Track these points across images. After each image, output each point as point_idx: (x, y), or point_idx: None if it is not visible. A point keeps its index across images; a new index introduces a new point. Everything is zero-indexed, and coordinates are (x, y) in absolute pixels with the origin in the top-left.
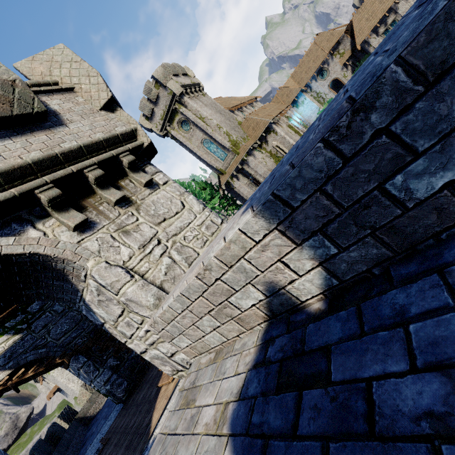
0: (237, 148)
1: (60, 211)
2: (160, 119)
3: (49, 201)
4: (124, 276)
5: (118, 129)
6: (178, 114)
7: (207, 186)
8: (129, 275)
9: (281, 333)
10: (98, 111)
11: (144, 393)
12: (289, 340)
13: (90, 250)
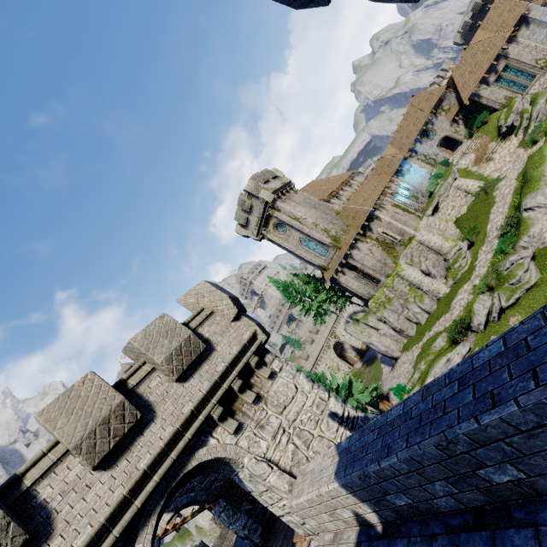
0: (338, 243)
1: (223, 421)
2: (255, 226)
3: (218, 418)
4: (267, 468)
5: (244, 336)
6: (272, 218)
7: (310, 280)
8: (270, 467)
9: (365, 538)
10: (230, 324)
11: (280, 544)
12: (367, 546)
13: (243, 448)
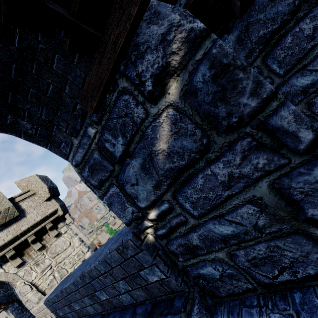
0: None
1: (13, 259)
2: None
3: (9, 257)
4: (29, 289)
5: (49, 210)
6: None
7: None
8: (31, 288)
9: None
10: (43, 202)
11: None
12: None
13: (20, 276)
